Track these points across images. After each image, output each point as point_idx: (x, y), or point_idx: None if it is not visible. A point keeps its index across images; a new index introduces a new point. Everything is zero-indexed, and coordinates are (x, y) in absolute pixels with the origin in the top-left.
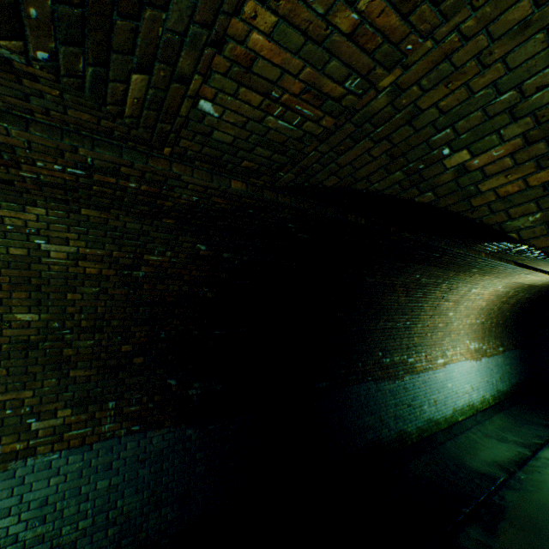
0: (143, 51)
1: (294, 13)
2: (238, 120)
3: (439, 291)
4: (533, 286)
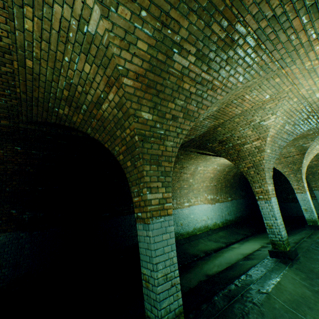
0: None
1: None
2: None
3: (177, 168)
4: None
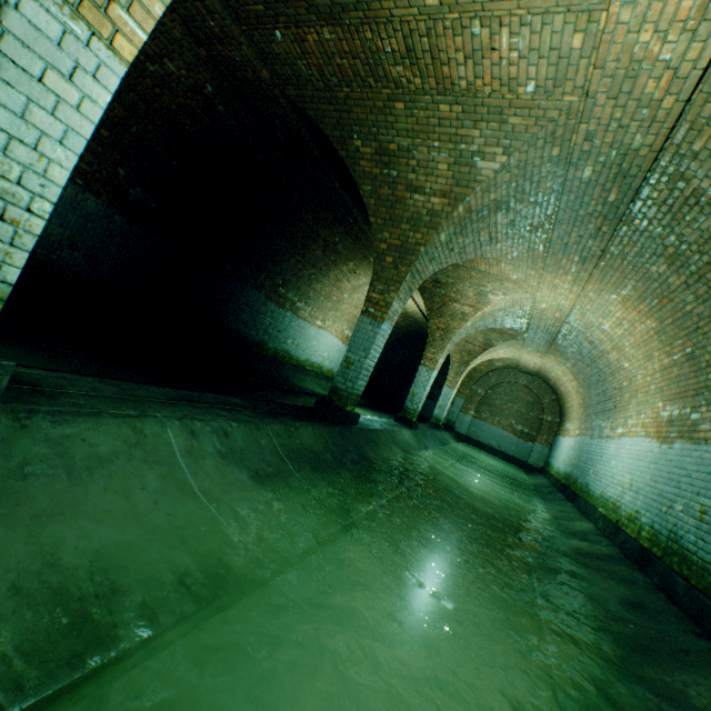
0: (272, 7)
1: (325, 45)
2: (288, 51)
3: (347, 268)
4: (409, 316)
